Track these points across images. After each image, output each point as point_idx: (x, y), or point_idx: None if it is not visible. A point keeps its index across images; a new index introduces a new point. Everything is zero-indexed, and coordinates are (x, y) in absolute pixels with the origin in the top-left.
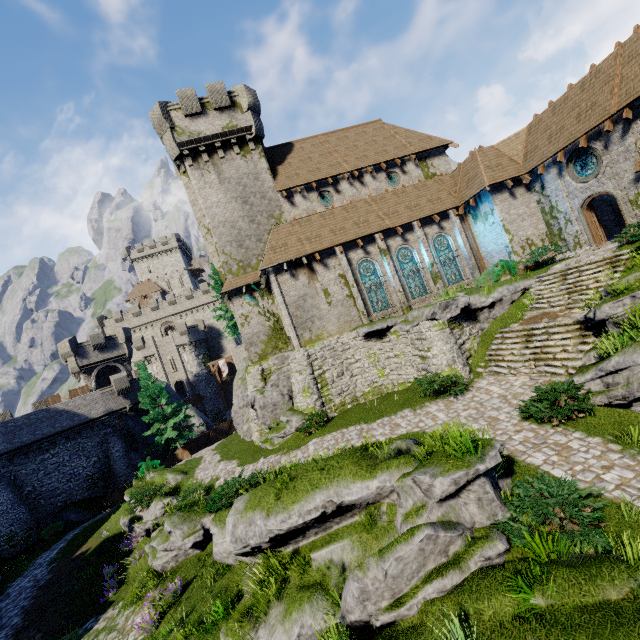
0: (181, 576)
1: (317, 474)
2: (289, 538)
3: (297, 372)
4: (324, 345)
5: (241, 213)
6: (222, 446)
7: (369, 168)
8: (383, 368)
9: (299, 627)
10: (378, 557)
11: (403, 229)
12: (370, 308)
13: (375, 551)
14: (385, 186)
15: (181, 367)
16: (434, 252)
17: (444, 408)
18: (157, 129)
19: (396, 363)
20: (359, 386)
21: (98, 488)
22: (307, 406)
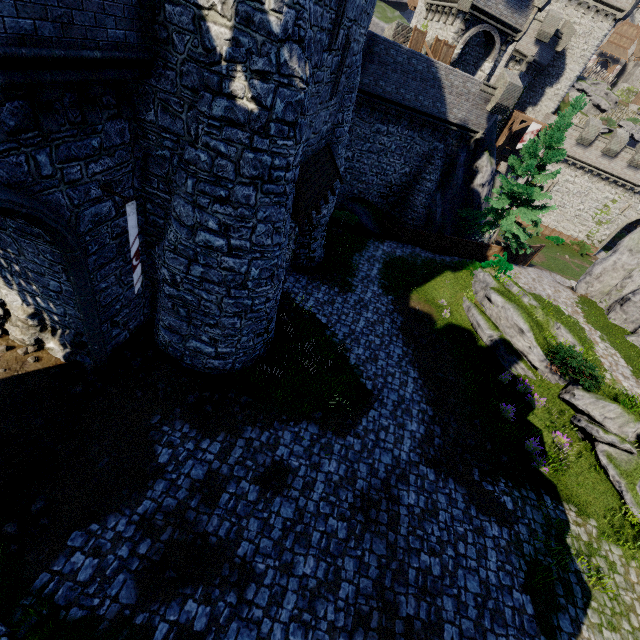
0: None
1: None
2: None
3: None
4: None
5: None
6: (600, 327)
7: None
8: None
9: None
10: None
11: None
12: None
13: None
14: None
15: None
16: None
17: None
18: None
19: None
20: None
21: (386, 202)
22: None
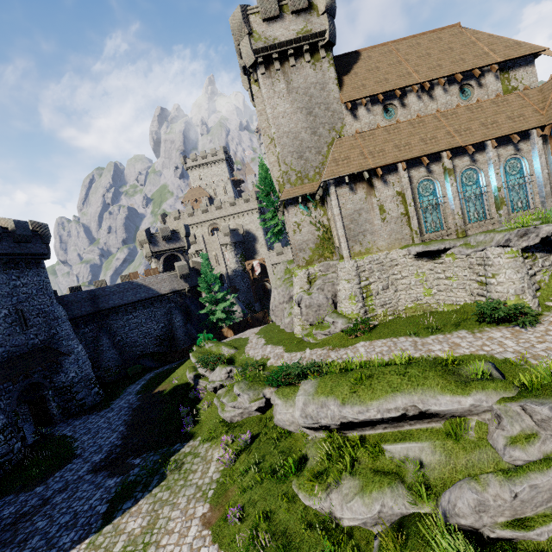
0: (247, 429)
1: (396, 378)
2: (358, 426)
3: (345, 280)
4: (373, 259)
5: (304, 124)
6: (264, 332)
7: (442, 79)
8: (430, 288)
9: (380, 505)
10: (503, 478)
11: (473, 148)
12: (423, 228)
13: (462, 461)
14: (455, 101)
15: (223, 262)
16: (503, 176)
17: (511, 336)
18: (235, 35)
19: (446, 285)
20: (402, 301)
21: (164, 346)
22: (351, 312)
